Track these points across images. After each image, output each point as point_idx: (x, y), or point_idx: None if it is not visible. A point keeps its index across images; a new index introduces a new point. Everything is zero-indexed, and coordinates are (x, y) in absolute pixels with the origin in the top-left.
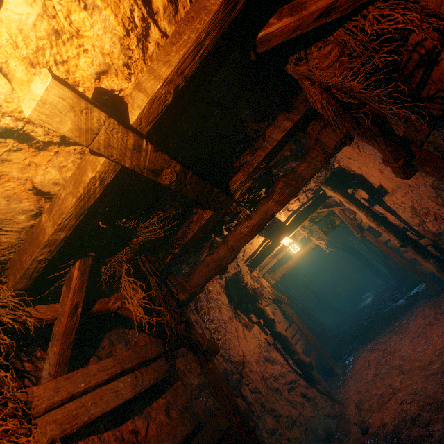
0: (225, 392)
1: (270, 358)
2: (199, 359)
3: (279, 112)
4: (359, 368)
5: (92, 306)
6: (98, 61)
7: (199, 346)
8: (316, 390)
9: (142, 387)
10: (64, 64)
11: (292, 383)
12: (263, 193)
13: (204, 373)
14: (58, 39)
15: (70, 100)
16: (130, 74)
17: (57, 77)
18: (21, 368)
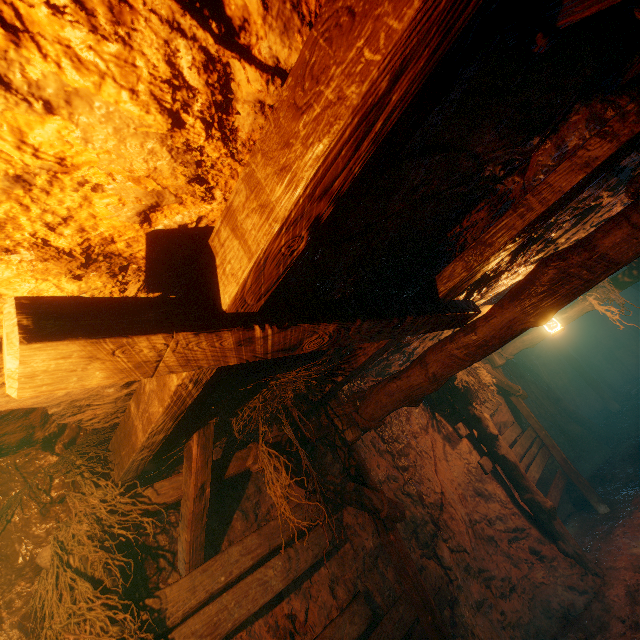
0: (412, 579)
1: (484, 492)
2: (375, 522)
3: (578, 106)
4: None
5: (226, 468)
6: (133, 193)
7: (375, 512)
8: (556, 548)
9: (297, 572)
10: (67, 222)
11: (516, 531)
12: (504, 263)
13: (382, 543)
14: (30, 188)
15: (80, 352)
16: (208, 189)
17: (41, 310)
18: (154, 544)
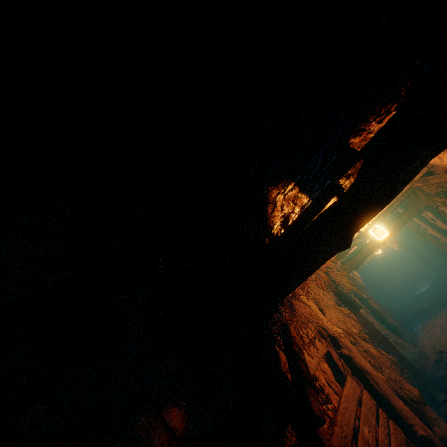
0: (371, 324)
1: (369, 321)
2: (352, 311)
3: None
4: (428, 330)
5: None
6: None
7: (354, 304)
8: (402, 340)
9: None
10: None
11: (386, 335)
12: None
13: (357, 317)
14: None
15: None
16: None
17: None
18: None
